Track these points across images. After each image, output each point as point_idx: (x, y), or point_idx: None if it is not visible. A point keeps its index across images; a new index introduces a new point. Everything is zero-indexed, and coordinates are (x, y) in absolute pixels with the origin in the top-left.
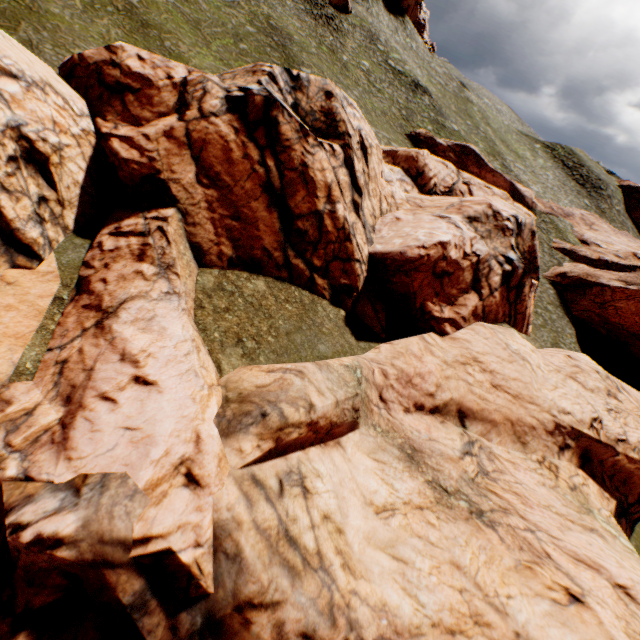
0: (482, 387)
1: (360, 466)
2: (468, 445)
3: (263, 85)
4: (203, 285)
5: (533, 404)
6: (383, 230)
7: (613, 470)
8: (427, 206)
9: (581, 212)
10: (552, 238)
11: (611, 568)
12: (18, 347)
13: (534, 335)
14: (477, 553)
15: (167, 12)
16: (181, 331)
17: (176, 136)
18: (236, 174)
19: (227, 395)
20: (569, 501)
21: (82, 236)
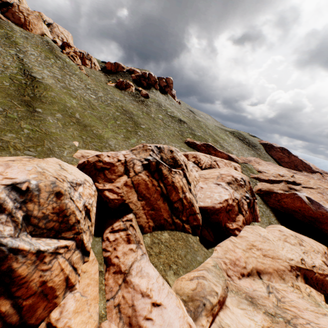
0: (260, 257)
1: (238, 314)
2: (267, 288)
3: (152, 156)
4: (147, 243)
5: (279, 259)
6: (198, 193)
7: (316, 280)
8: (208, 177)
9: (253, 158)
10: (249, 173)
11: None
12: (96, 303)
13: (261, 221)
14: None
15: (90, 117)
16: (154, 272)
17: (128, 184)
18: (150, 192)
19: (182, 298)
20: (310, 302)
21: (97, 235)
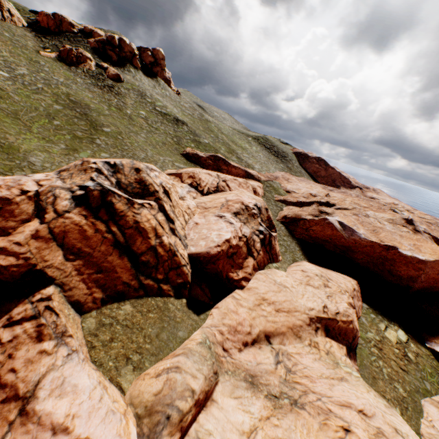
0: (272, 315)
1: (229, 408)
2: (276, 356)
3: (95, 180)
4: (88, 328)
5: (297, 311)
6: (190, 233)
7: (339, 330)
8: (209, 207)
9: (281, 174)
10: (274, 195)
11: (354, 402)
12: None
13: (283, 259)
14: (302, 430)
15: None
16: (89, 380)
17: (42, 235)
18: (93, 244)
19: (137, 412)
20: (328, 363)
21: None
